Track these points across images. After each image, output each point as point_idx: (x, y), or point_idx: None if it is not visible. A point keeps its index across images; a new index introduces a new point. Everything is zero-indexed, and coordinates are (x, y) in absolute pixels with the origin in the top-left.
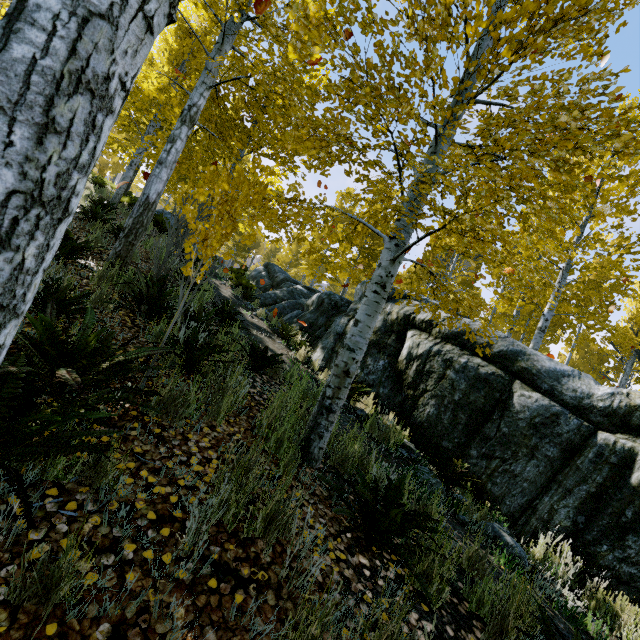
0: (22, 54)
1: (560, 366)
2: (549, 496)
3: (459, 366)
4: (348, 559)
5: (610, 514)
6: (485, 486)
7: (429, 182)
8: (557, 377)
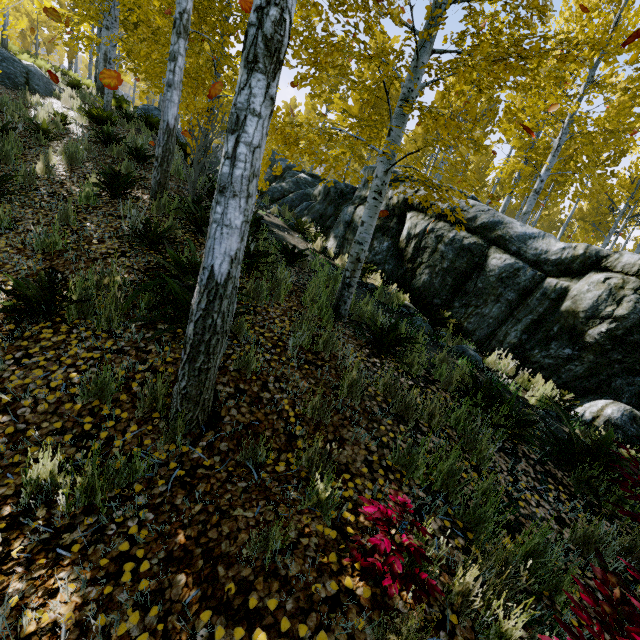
0: (239, 173)
1: (530, 230)
2: (506, 326)
3: (448, 240)
4: (368, 360)
5: (543, 331)
6: (463, 325)
7: (410, 106)
8: (525, 240)
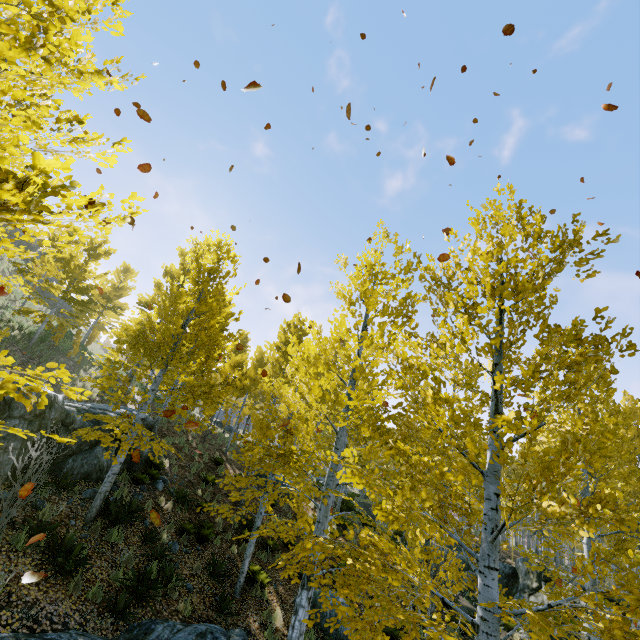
0: None
1: None
2: None
3: None
4: None
5: None
6: None
7: None
8: None
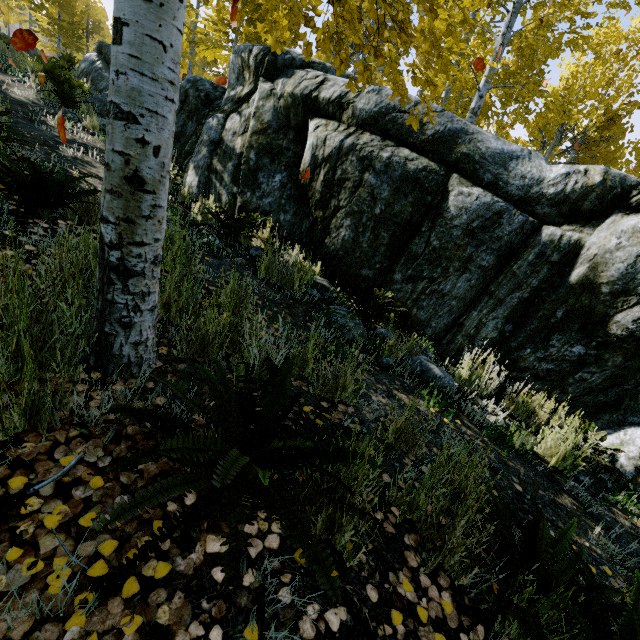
0: None
1: (508, 146)
2: (478, 310)
3: (381, 165)
4: (176, 568)
5: (540, 318)
6: (410, 312)
7: None
8: (504, 161)
